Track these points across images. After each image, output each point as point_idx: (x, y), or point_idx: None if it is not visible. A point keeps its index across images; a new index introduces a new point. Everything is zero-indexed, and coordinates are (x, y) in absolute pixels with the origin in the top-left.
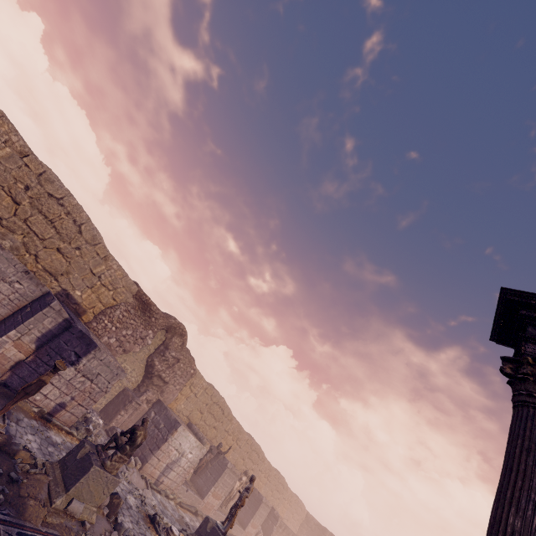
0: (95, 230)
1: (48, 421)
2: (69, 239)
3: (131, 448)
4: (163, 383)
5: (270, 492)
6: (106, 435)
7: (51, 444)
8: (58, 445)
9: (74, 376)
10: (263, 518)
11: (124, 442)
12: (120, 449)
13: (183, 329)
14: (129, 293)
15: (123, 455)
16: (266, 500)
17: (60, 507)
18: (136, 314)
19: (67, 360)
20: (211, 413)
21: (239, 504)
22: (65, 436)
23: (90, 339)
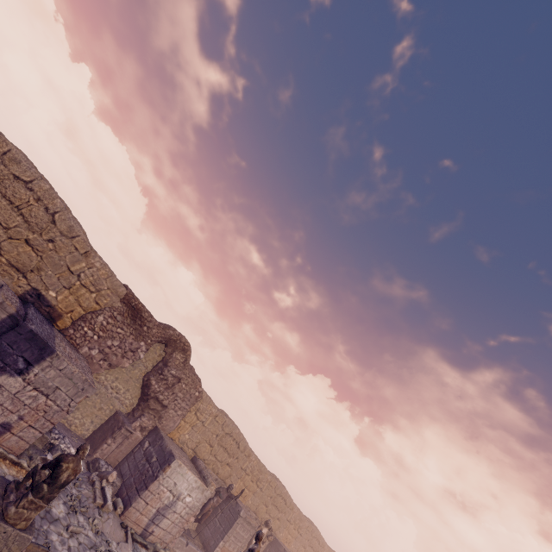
0: (71, 220)
1: None
2: (39, 229)
3: (50, 488)
4: (162, 408)
5: (301, 549)
6: (86, 468)
7: None
8: None
9: (22, 389)
10: None
11: (43, 479)
12: (34, 489)
13: (185, 343)
14: (115, 296)
15: (37, 498)
16: None
17: None
18: (124, 322)
19: (12, 367)
20: (223, 446)
21: None
22: (8, 467)
23: (45, 342)
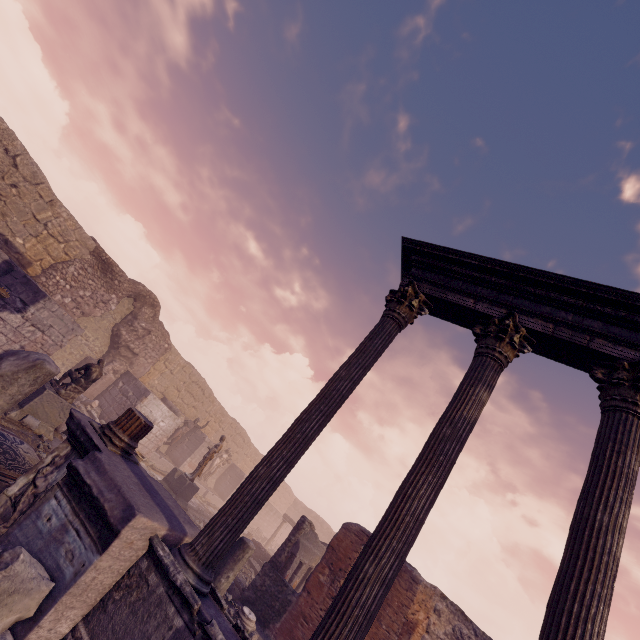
0: (34, 166)
1: None
2: (1, 172)
3: (86, 381)
4: (133, 355)
5: None
6: None
7: None
8: None
9: (21, 324)
10: None
11: (79, 377)
12: (74, 381)
13: (155, 299)
14: (85, 249)
15: (78, 386)
16: None
17: (15, 418)
18: (95, 274)
19: (12, 306)
20: (190, 392)
21: (207, 457)
22: None
23: (38, 287)
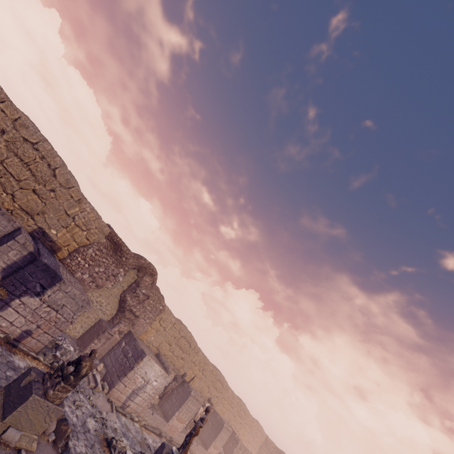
0: (68, 175)
1: (14, 346)
2: (43, 181)
3: (75, 378)
4: (134, 317)
5: (232, 417)
6: None
7: (12, 368)
8: (19, 370)
9: (39, 306)
10: (224, 441)
11: (69, 372)
12: (64, 379)
13: (153, 269)
14: (101, 234)
15: (67, 385)
16: (228, 425)
17: None
18: (108, 253)
19: (32, 291)
20: (179, 345)
21: (194, 433)
22: (31, 361)
23: (55, 272)
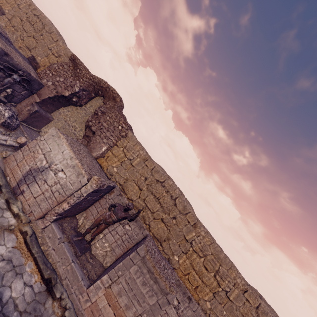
0: (51, 26)
1: None
2: (38, 31)
3: None
4: (93, 135)
5: None
6: None
7: None
8: None
9: None
10: None
11: None
12: None
13: (113, 91)
14: (67, 58)
15: None
16: None
17: None
18: (69, 70)
19: None
20: (154, 194)
21: None
22: None
23: None
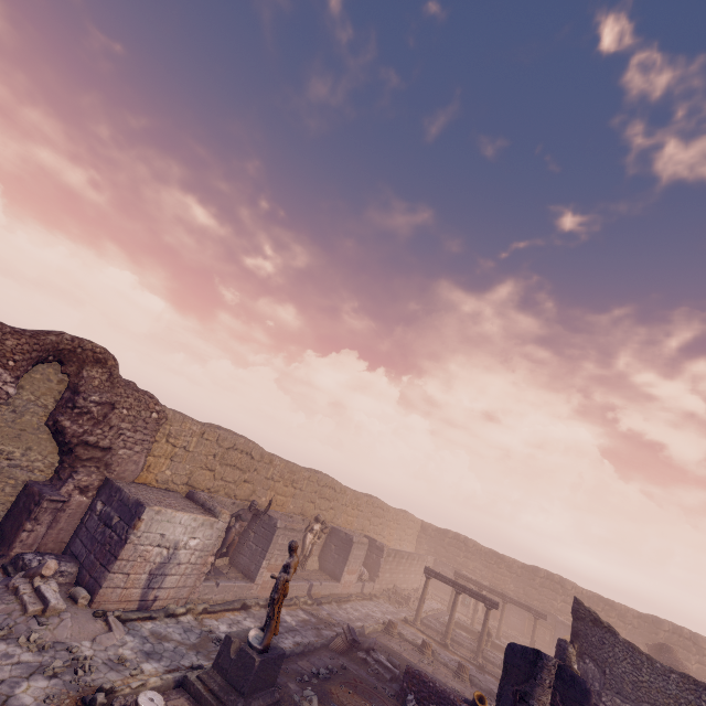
0: None
1: None
2: None
3: None
4: (103, 452)
5: (366, 523)
6: (3, 574)
7: None
8: None
9: None
10: (361, 559)
11: None
12: None
13: (95, 349)
14: None
15: None
16: (360, 537)
17: None
18: None
19: None
20: (229, 464)
21: (276, 598)
22: None
23: None
